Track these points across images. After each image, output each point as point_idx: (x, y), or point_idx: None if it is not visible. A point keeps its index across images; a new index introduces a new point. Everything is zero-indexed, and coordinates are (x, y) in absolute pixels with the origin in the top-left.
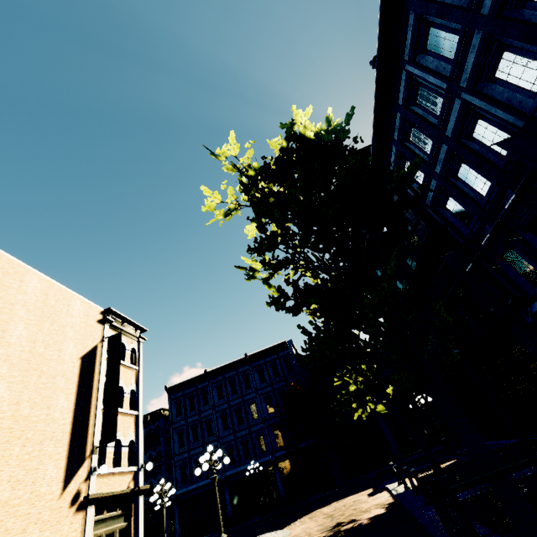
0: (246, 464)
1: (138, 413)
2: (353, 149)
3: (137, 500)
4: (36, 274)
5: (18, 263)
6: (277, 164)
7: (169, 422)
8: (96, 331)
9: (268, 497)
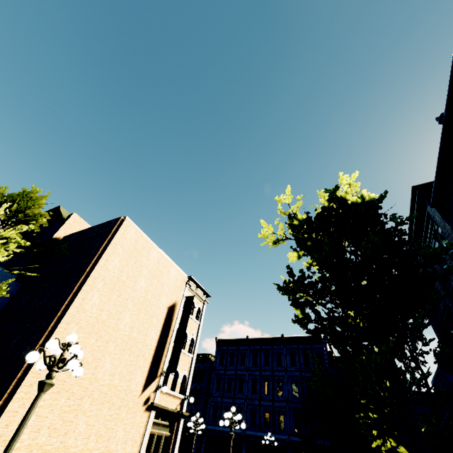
0: (264, 432)
1: (192, 356)
2: (383, 222)
3: (179, 420)
4: (156, 248)
5: (149, 240)
6: (317, 218)
7: (213, 367)
8: (180, 290)
9: None
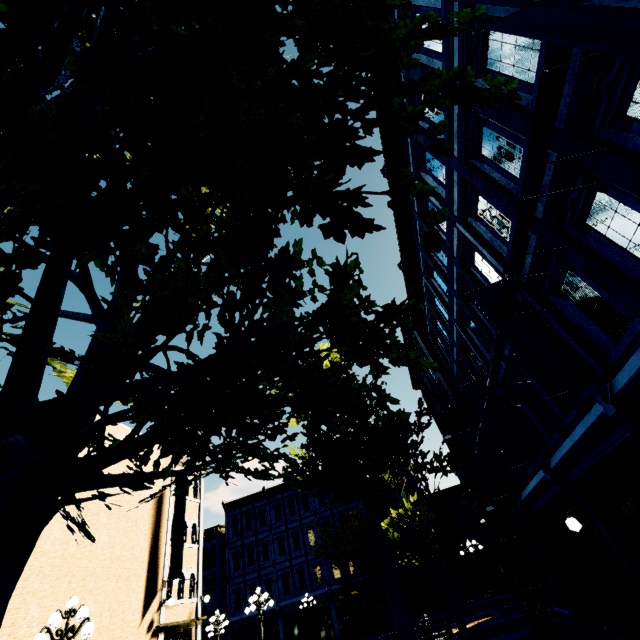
0: (301, 595)
1: (198, 546)
2: None
3: (195, 630)
4: (124, 429)
5: None
6: None
7: (226, 541)
8: None
9: (322, 633)
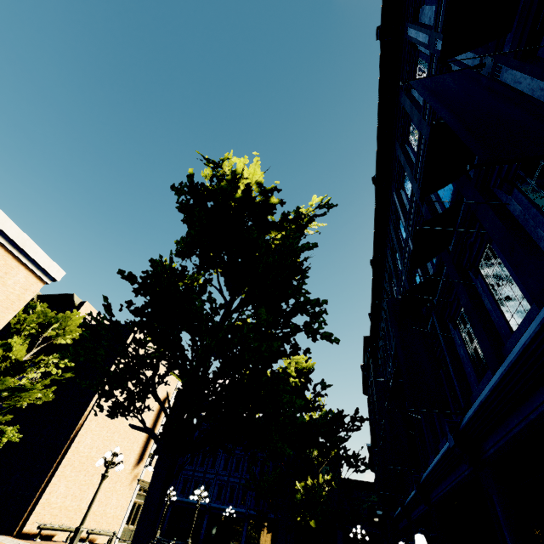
0: (227, 505)
1: None
2: None
3: None
4: None
5: None
6: None
7: None
8: (174, 383)
9: (232, 540)
